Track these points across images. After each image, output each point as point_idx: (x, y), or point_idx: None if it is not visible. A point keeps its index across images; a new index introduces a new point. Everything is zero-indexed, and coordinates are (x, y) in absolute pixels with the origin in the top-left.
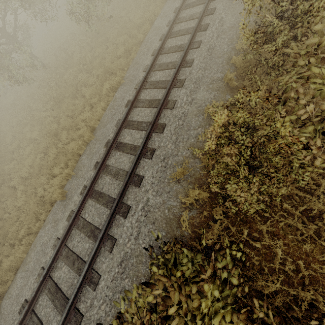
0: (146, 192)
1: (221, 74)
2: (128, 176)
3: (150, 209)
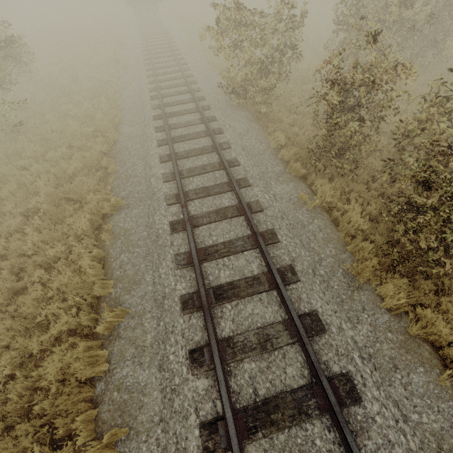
0: (341, 330)
1: (280, 167)
2: (301, 324)
3: (369, 353)
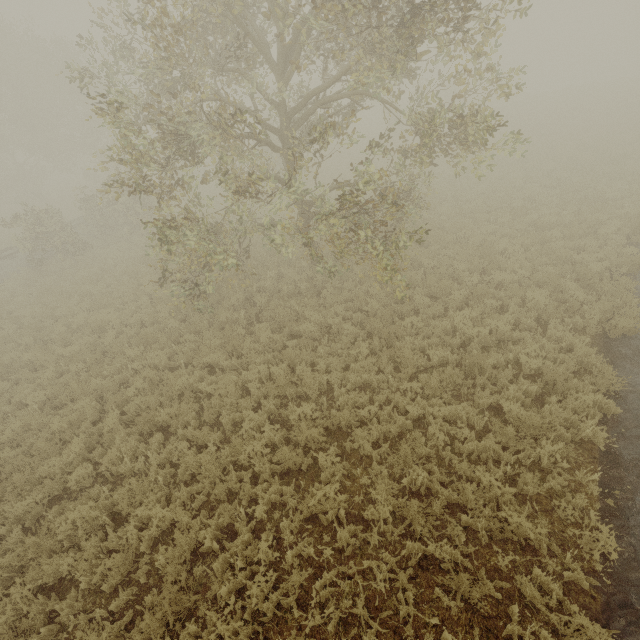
0: None
1: None
2: None
3: None
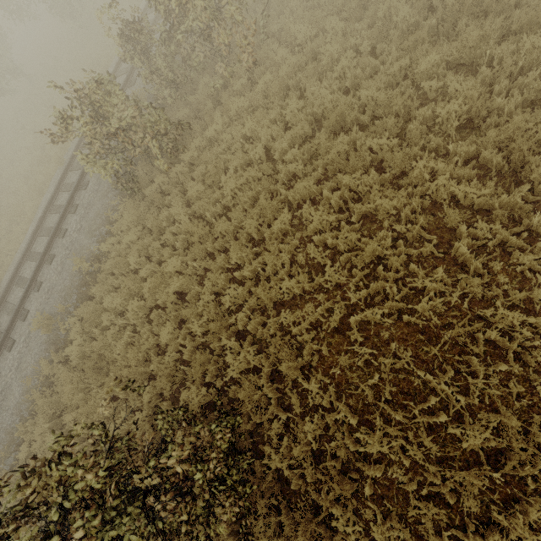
0: None
1: None
2: None
3: None
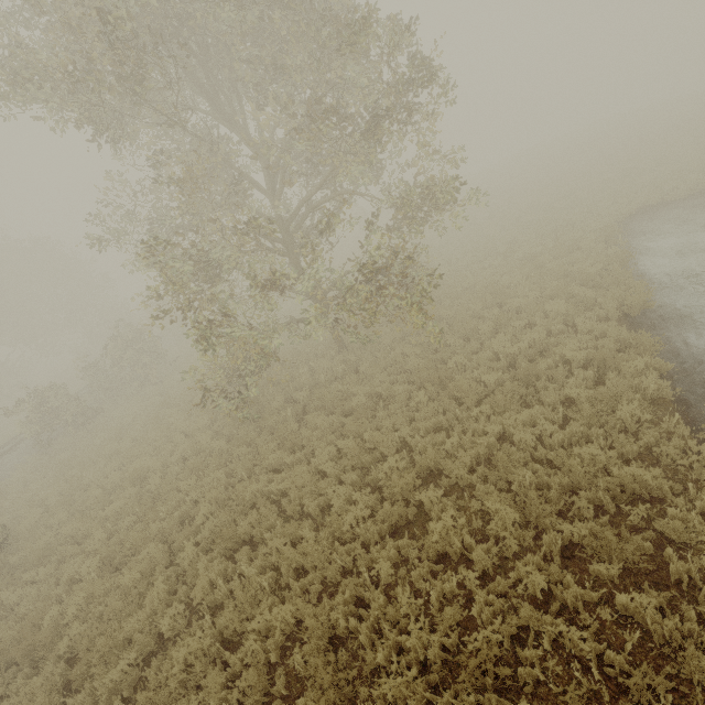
0: None
1: None
2: None
3: None
